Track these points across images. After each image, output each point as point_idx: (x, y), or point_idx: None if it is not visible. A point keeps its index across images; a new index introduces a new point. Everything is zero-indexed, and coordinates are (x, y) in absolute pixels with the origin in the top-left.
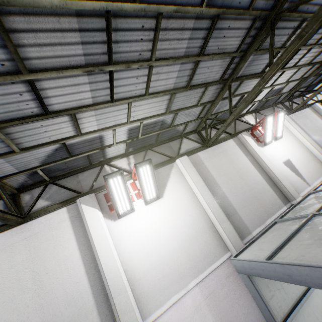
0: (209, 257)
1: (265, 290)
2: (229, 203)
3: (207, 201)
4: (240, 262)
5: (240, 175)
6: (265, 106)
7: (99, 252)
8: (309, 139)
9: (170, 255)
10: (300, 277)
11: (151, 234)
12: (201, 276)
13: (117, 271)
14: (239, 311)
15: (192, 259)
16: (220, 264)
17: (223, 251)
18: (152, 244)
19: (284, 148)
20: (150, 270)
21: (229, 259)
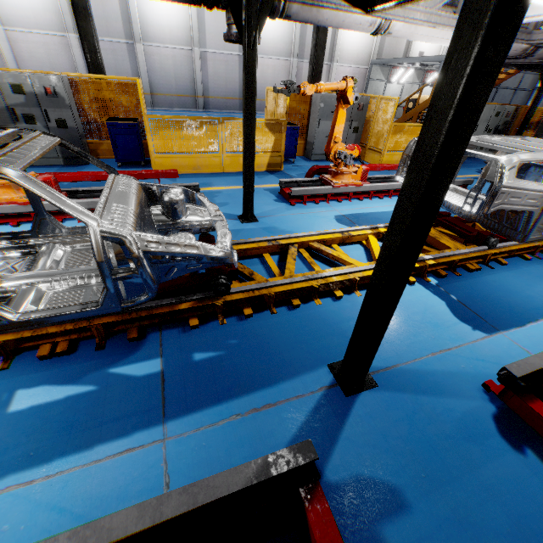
0: (361, 63)
1: (373, 71)
2: (382, 50)
3: (377, 41)
4: (373, 60)
5: (397, 41)
6: (454, 6)
7: (339, 32)
8: (445, 50)
9: (353, 52)
10: (383, 62)
11: (352, 39)
12: (356, 66)
13: (340, 42)
14: (357, 84)
15: (357, 59)
16: (363, 68)
17: (366, 65)
18: (350, 43)
19: (429, 44)
20: (345, 51)
21: (366, 69)
